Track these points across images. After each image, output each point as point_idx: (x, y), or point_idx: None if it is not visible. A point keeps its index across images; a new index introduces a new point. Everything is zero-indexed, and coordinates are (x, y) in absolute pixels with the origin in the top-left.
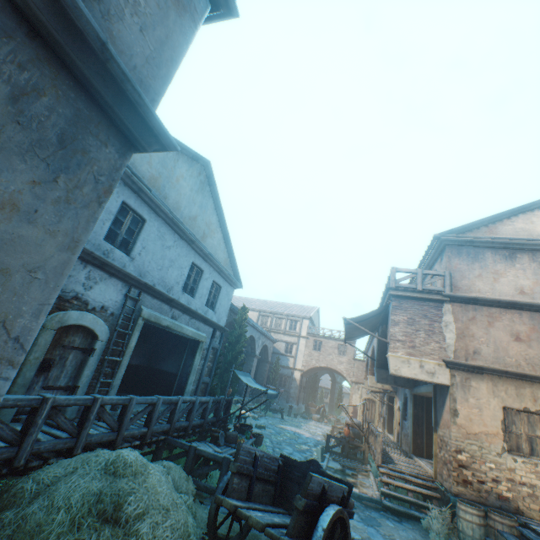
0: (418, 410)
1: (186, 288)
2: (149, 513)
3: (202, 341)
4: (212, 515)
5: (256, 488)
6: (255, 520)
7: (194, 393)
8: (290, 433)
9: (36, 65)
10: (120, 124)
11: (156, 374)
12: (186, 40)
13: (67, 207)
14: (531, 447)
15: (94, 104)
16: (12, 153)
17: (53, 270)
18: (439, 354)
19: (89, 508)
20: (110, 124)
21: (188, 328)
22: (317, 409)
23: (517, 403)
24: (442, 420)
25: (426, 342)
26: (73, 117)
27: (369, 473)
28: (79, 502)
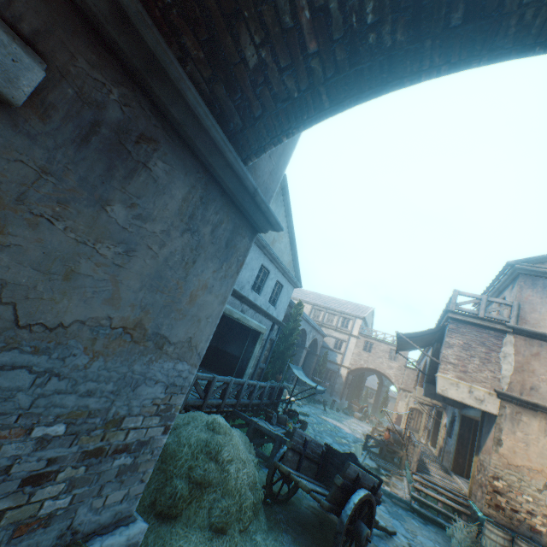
0: (464, 431)
1: (254, 287)
2: (235, 461)
3: (263, 332)
4: (270, 474)
5: (304, 463)
6: (303, 484)
7: (251, 376)
8: (331, 425)
9: (222, 209)
10: (253, 222)
11: (222, 354)
12: (294, 143)
13: (224, 280)
14: None
15: (242, 216)
16: (208, 260)
17: (215, 316)
18: (491, 383)
19: (201, 448)
20: (248, 224)
21: (253, 321)
22: (360, 408)
23: None
24: (485, 446)
25: (479, 370)
26: (233, 228)
27: (403, 478)
28: (195, 443)
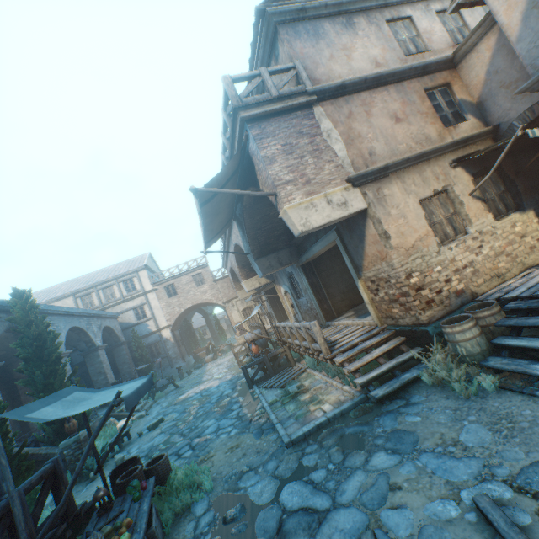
0: (312, 278)
1: None
2: None
3: None
4: None
5: None
6: None
7: None
8: (197, 398)
9: None
10: None
11: None
12: None
13: None
14: (453, 228)
15: None
16: None
17: None
18: (340, 176)
19: None
20: None
21: None
22: (207, 350)
23: (428, 190)
24: (368, 258)
25: (320, 168)
26: None
27: (308, 372)
28: None
